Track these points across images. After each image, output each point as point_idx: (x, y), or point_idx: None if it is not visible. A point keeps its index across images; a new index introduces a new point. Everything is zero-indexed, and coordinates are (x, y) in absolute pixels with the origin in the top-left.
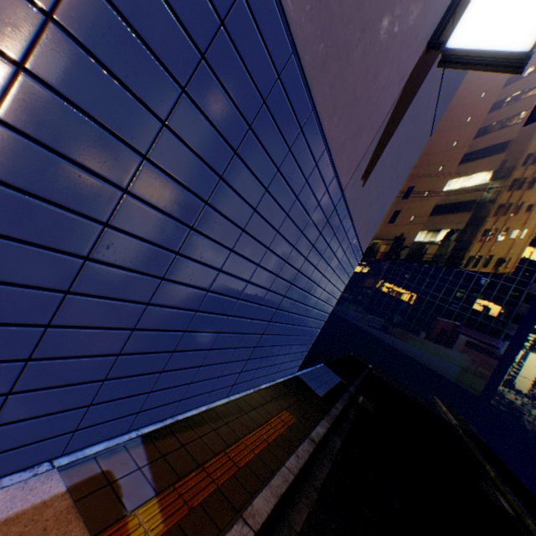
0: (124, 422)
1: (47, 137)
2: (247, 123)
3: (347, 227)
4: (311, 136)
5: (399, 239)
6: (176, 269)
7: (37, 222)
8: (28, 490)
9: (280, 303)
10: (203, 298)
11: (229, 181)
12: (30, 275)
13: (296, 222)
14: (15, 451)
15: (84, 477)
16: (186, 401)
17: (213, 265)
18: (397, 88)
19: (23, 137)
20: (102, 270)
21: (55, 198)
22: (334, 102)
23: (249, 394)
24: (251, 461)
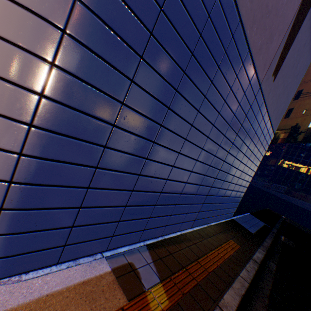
0: (136, 235)
1: (91, 44)
2: (198, 32)
3: (263, 112)
4: (239, 42)
5: (295, 127)
6: (160, 136)
7: (88, 100)
8: (92, 267)
9: (221, 166)
10: (176, 158)
11: (188, 75)
12: (86, 134)
13: (230, 107)
14: (84, 244)
15: (119, 264)
16: (168, 227)
17: (181, 135)
18: (297, 2)
19: (79, 44)
20: (121, 134)
21: (96, 84)
22: (253, 15)
23: (205, 227)
24: (215, 269)
